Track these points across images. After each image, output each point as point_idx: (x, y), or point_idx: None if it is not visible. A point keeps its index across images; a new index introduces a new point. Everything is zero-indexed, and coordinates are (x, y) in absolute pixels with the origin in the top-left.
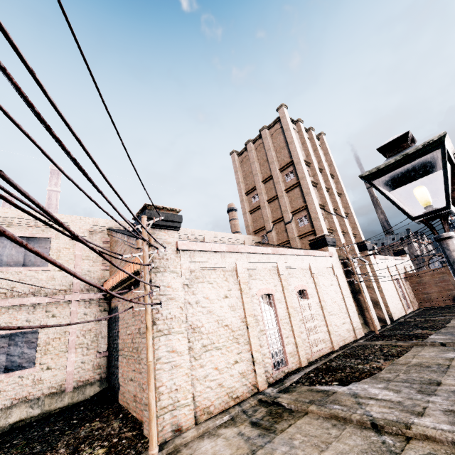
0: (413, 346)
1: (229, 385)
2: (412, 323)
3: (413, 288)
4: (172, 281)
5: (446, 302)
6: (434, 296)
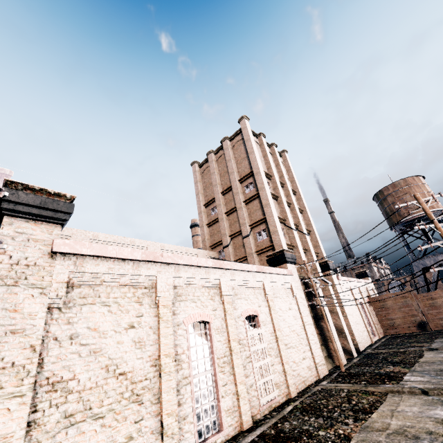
0: (388, 393)
1: None
2: (381, 355)
3: (377, 314)
4: (26, 302)
5: (411, 329)
6: (399, 323)
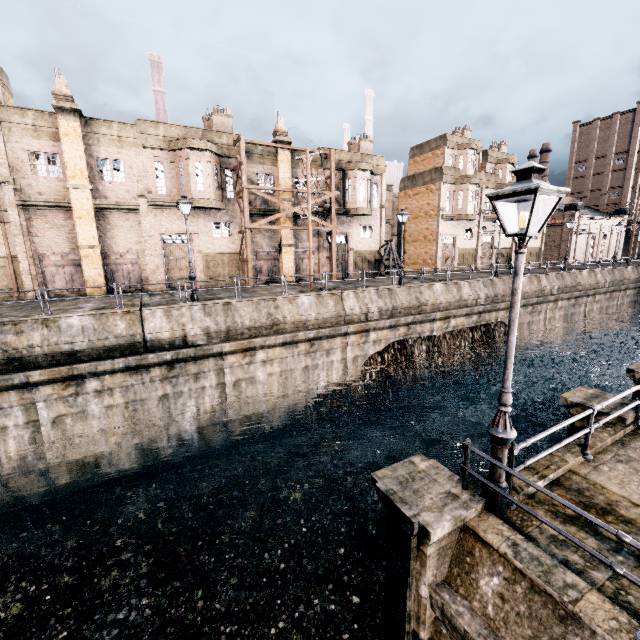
0: None
1: (579, 258)
2: None
3: None
4: (576, 228)
5: None
6: None
